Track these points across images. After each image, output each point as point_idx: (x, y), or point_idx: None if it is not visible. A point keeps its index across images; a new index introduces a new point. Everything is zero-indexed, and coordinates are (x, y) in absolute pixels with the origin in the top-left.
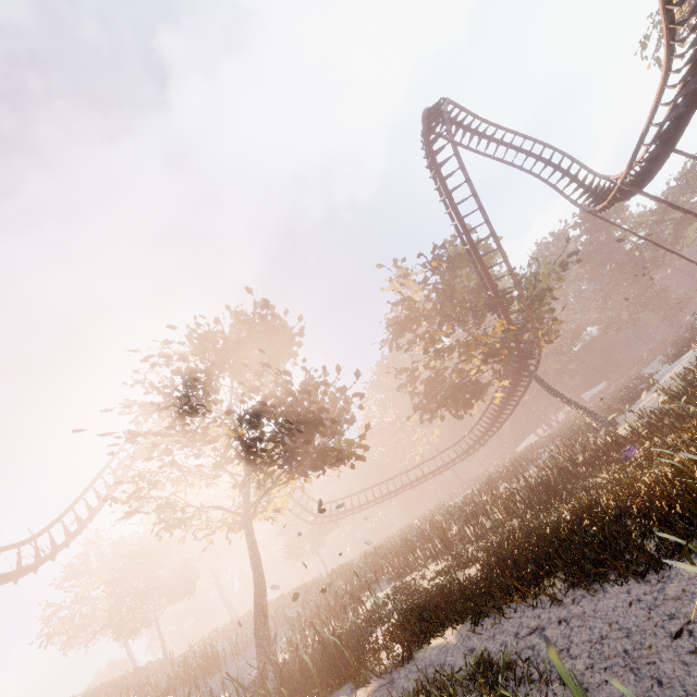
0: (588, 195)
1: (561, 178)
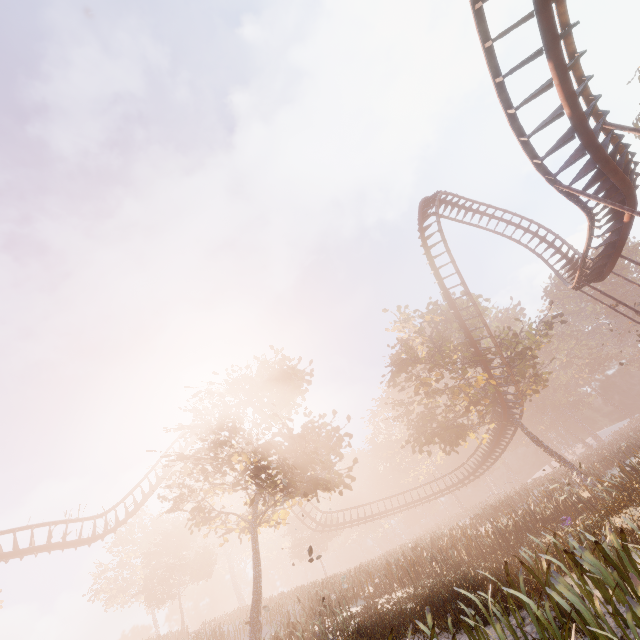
0: (569, 267)
1: (546, 249)
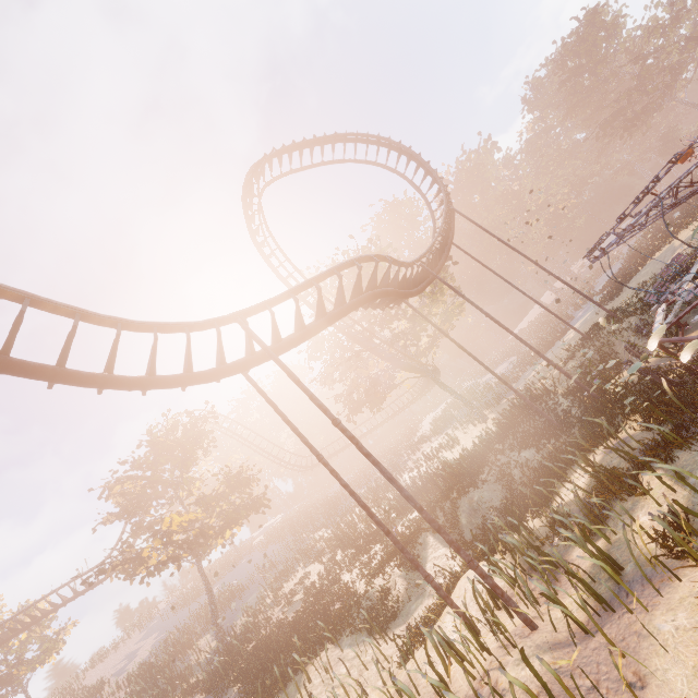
0: (443, 210)
1: (423, 178)
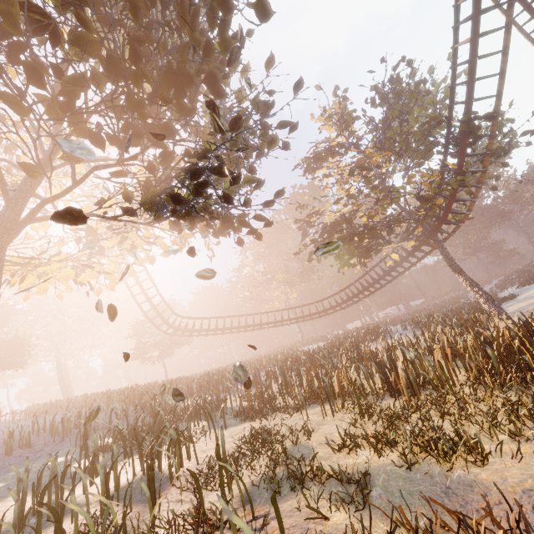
0: None
1: None
